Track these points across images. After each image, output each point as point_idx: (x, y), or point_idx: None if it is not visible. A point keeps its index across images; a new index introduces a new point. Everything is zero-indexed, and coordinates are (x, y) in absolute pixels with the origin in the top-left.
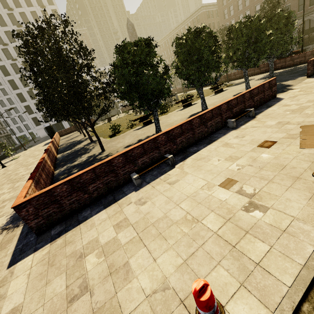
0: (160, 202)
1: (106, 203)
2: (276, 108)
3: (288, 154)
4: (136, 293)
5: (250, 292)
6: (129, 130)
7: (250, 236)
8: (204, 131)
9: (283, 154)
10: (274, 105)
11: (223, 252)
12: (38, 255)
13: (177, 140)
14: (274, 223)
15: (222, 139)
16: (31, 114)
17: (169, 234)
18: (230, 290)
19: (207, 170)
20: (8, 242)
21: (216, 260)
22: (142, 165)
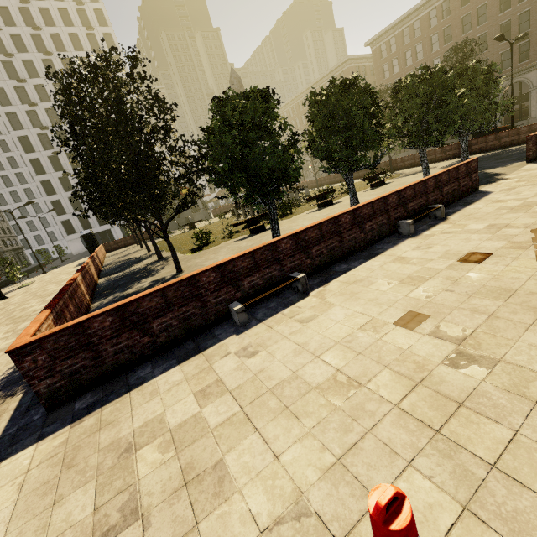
0: (284, 352)
1: (181, 355)
2: (482, 205)
3: (518, 273)
4: (238, 524)
5: (486, 524)
6: (225, 241)
7: (469, 412)
8: (359, 238)
9: (508, 272)
10: (477, 201)
11: (417, 442)
12: (45, 448)
13: (312, 249)
14: (514, 388)
15: (391, 251)
16: (61, 215)
17: (303, 409)
18: (441, 519)
19: (370, 299)
20: None
21: (404, 457)
22: (250, 289)
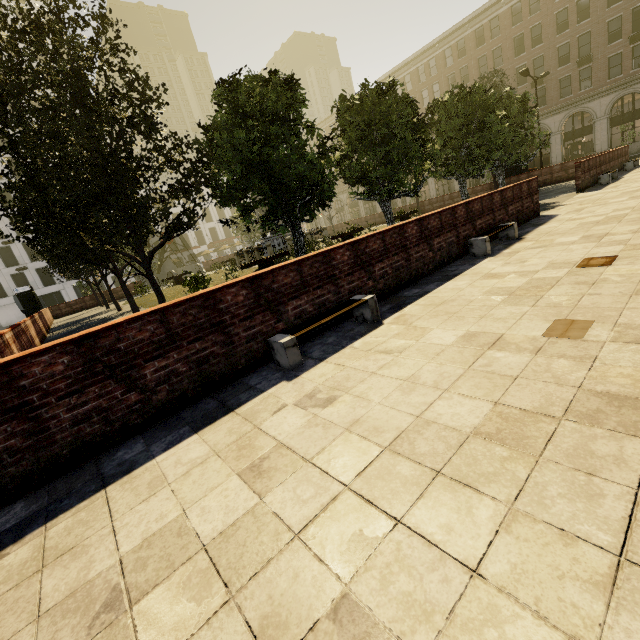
0: (384, 391)
1: (198, 419)
2: (557, 224)
3: None
4: None
5: None
6: None
7: None
8: (427, 258)
9: None
10: (547, 222)
11: None
12: None
13: (375, 267)
14: None
15: (472, 270)
16: None
17: (473, 469)
18: None
19: (481, 316)
20: None
21: None
22: (296, 319)
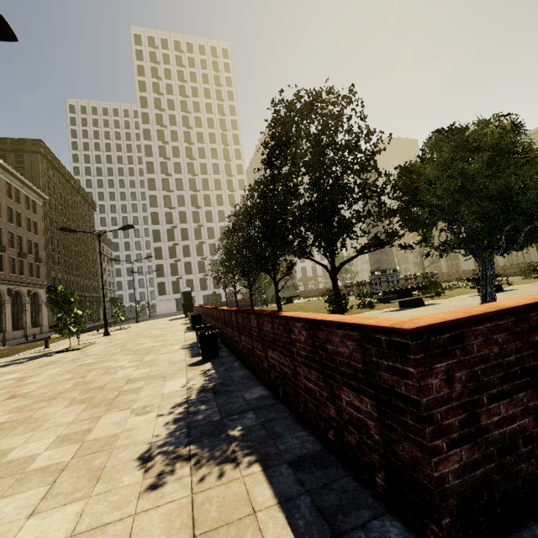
0: None
1: None
2: None
3: None
4: None
5: None
6: (367, 310)
7: None
8: None
9: None
10: None
11: None
12: None
13: None
14: None
15: None
16: (160, 277)
17: None
18: None
19: None
20: (241, 536)
21: None
22: None
